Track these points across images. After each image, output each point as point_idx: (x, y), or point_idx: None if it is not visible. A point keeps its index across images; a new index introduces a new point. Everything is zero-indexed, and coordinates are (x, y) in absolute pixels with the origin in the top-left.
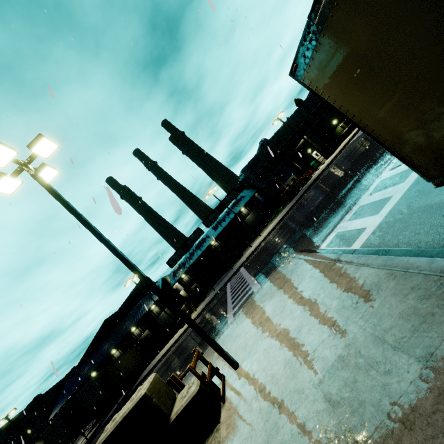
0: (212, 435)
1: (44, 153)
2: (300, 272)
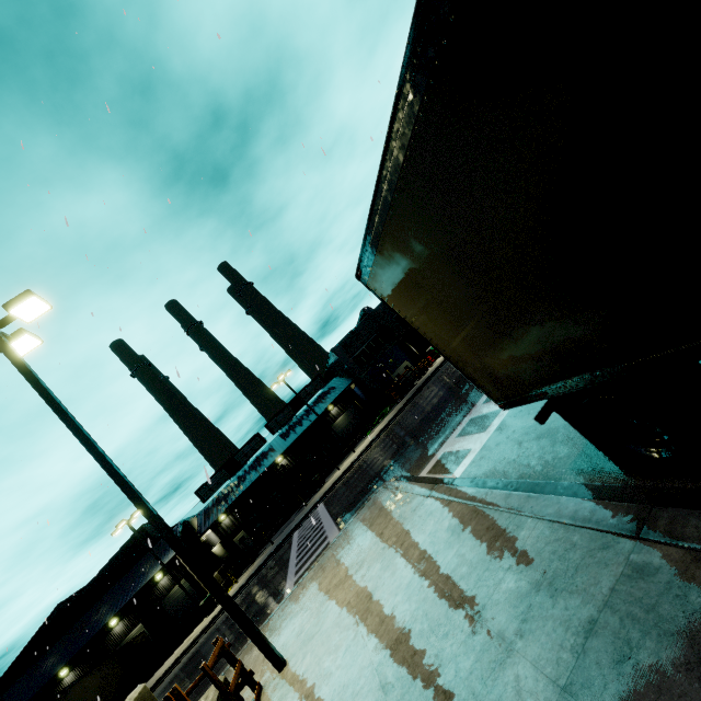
0: None
1: (27, 316)
2: (390, 510)
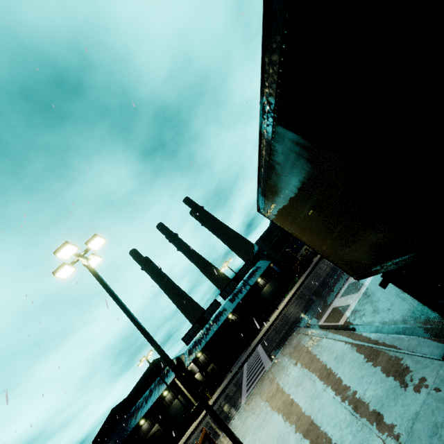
0: None
1: (95, 247)
2: (301, 347)
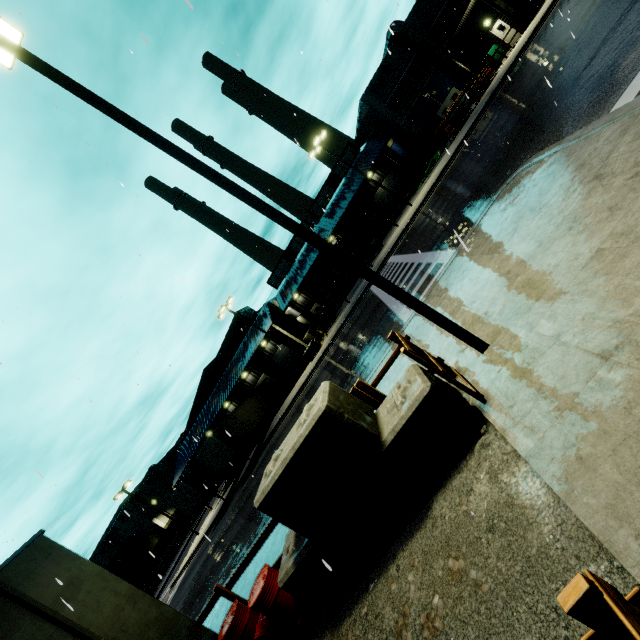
0: (474, 455)
1: None
2: (587, 156)
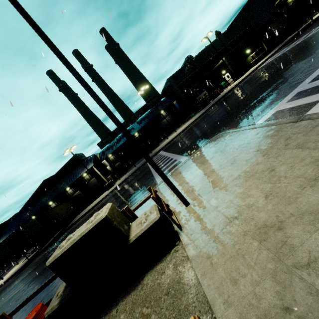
0: (170, 255)
1: None
2: (244, 137)
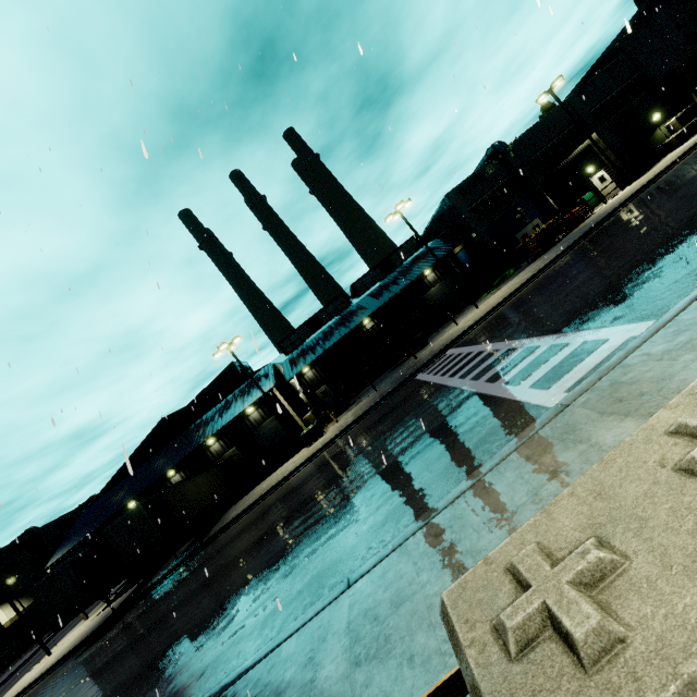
0: None
1: None
2: None
